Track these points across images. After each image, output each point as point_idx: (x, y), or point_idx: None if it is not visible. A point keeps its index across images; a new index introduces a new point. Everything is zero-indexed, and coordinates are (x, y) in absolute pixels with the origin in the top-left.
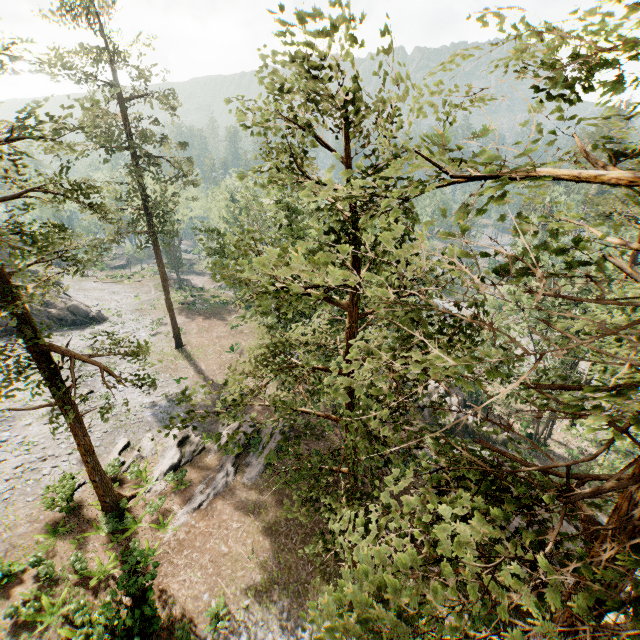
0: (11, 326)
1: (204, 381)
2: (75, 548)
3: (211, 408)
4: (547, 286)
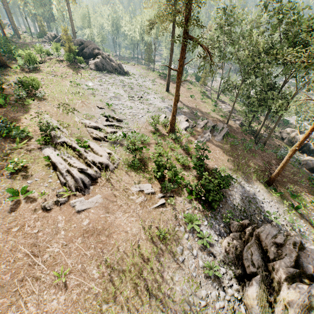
0: (99, 66)
1: (184, 105)
2: (163, 140)
3: (191, 114)
4: None
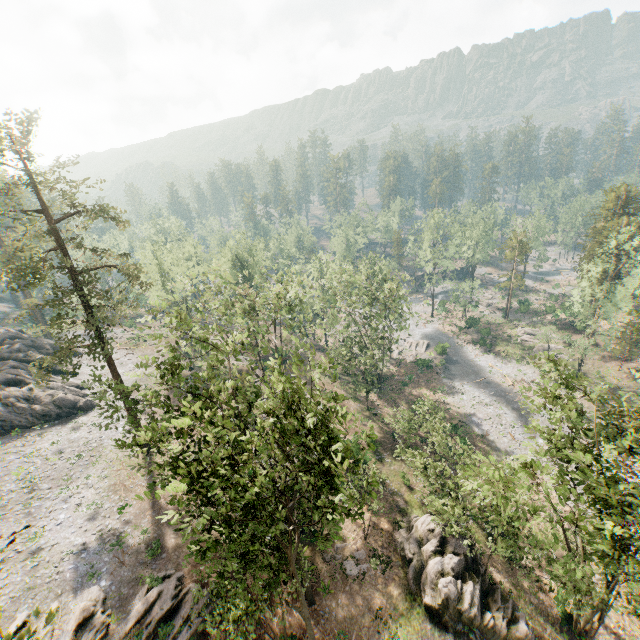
0: None
1: (152, 508)
2: None
3: (142, 557)
4: (621, 347)
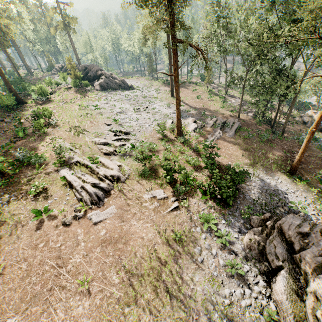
0: (104, 86)
1: (190, 107)
2: (172, 145)
3: (199, 115)
4: None
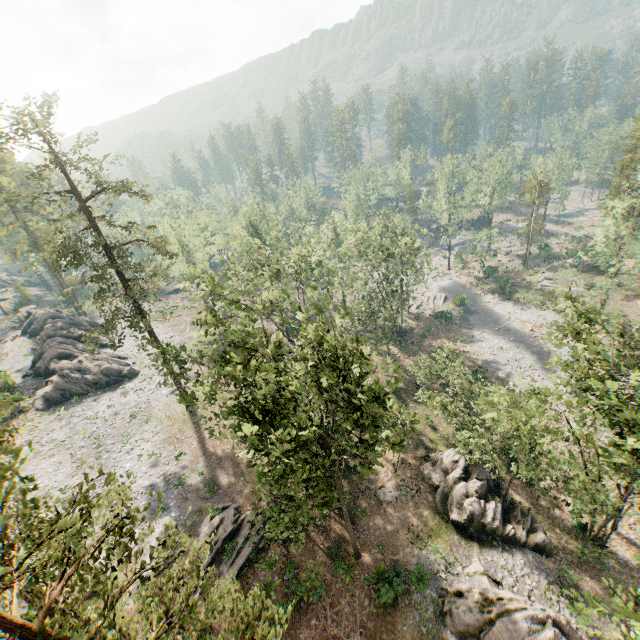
0: (54, 398)
1: (203, 455)
2: None
3: (201, 493)
4: None
